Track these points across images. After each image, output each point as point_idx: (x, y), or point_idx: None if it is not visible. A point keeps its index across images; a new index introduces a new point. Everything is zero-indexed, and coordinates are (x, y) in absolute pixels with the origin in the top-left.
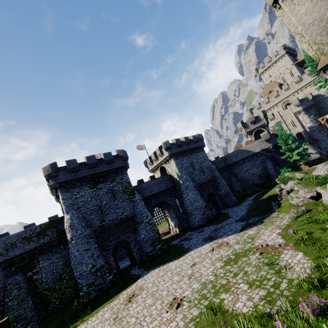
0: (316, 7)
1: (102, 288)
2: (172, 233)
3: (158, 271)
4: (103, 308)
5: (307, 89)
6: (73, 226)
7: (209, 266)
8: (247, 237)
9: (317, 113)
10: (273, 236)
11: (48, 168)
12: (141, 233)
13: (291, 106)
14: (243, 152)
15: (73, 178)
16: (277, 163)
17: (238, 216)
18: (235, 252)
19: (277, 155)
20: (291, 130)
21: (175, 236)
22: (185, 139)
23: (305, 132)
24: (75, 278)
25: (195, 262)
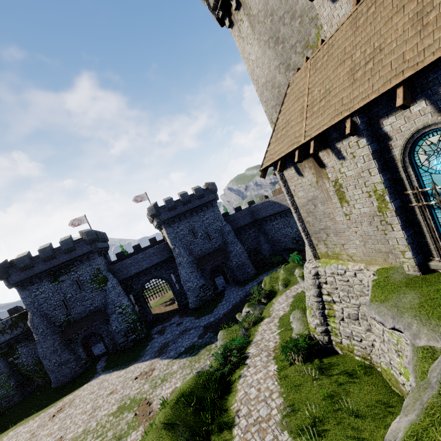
0: (266, 58)
1: (67, 379)
2: (174, 306)
3: (99, 382)
4: (43, 412)
5: None
6: (33, 325)
7: (110, 405)
8: (165, 374)
9: None
10: (169, 390)
11: None
12: (112, 325)
13: None
14: (274, 206)
15: (27, 275)
16: None
17: (215, 316)
18: (135, 397)
19: None
20: None
21: (171, 313)
22: (182, 197)
23: None
24: None
25: (115, 389)
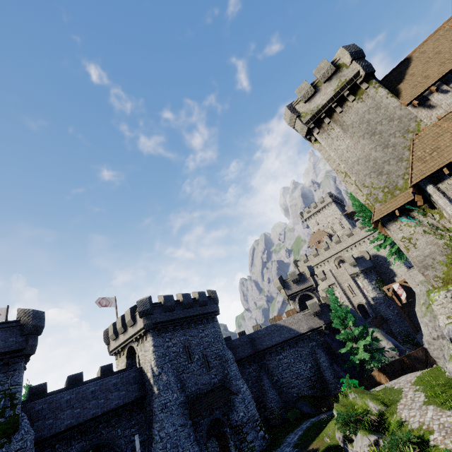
0: (359, 145)
1: None
2: None
3: None
4: None
5: (362, 246)
6: None
7: None
8: None
9: (379, 278)
10: None
11: None
12: None
13: (345, 264)
14: (282, 331)
15: None
16: (335, 357)
17: None
18: None
19: (333, 341)
20: (350, 299)
21: None
22: (184, 297)
23: (369, 305)
24: None
25: None
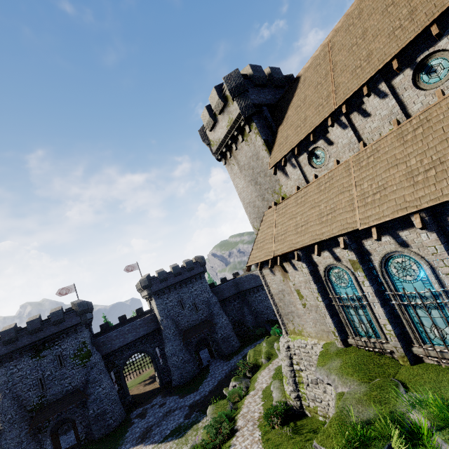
0: (249, 189)
1: None
2: (155, 385)
3: None
4: None
5: None
6: (2, 410)
7: None
8: None
9: None
10: None
11: None
12: (89, 408)
13: None
14: (256, 279)
15: (9, 350)
16: None
17: (201, 393)
18: None
19: None
20: None
21: (151, 394)
22: (174, 269)
23: None
24: None
25: None
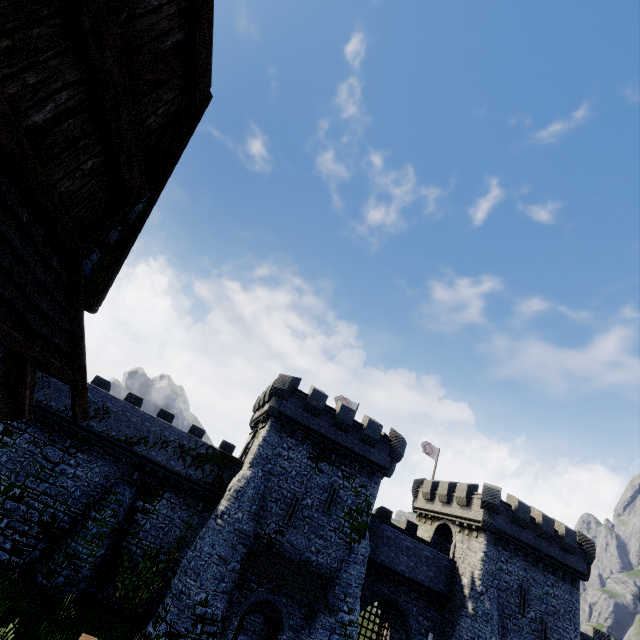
0: None
1: None
2: None
3: None
4: None
5: None
6: (241, 495)
7: None
8: None
9: None
10: None
11: (286, 381)
12: (314, 634)
13: None
14: None
15: (301, 419)
16: None
17: None
18: None
19: None
20: None
21: None
22: (544, 520)
23: None
24: (167, 581)
25: None
